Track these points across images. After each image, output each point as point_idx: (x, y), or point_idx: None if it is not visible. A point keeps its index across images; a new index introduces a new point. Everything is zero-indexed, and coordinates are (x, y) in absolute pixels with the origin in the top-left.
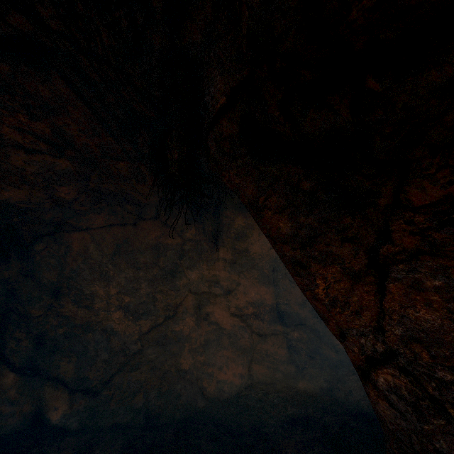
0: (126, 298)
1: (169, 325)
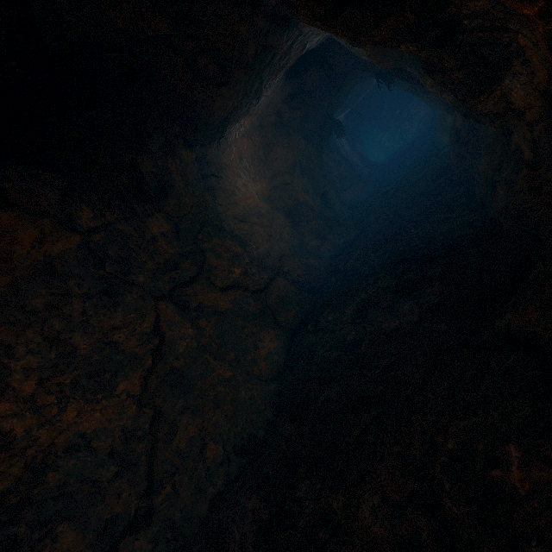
0: (64, 379)
1: (167, 355)
